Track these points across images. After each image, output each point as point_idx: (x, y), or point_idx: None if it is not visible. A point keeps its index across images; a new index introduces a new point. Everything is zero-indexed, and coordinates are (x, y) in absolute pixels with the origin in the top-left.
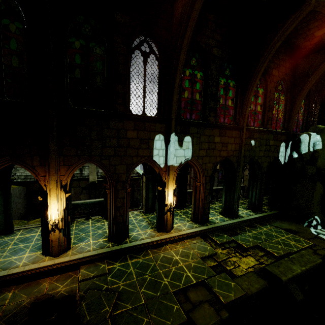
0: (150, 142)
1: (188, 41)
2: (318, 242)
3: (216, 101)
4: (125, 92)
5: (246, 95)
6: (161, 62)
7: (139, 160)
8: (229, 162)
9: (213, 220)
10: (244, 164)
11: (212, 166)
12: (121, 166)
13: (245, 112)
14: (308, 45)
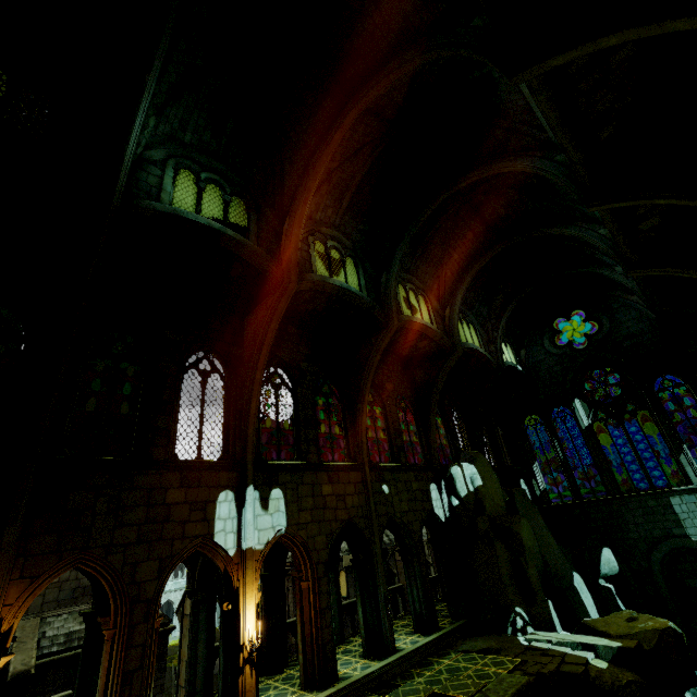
0: (208, 507)
1: (265, 358)
2: (530, 655)
3: (316, 429)
4: (169, 426)
5: (357, 417)
6: (229, 382)
7: (186, 545)
8: (354, 529)
9: (347, 673)
10: (380, 529)
11: (325, 541)
12: (148, 565)
13: (361, 442)
14: (417, 355)
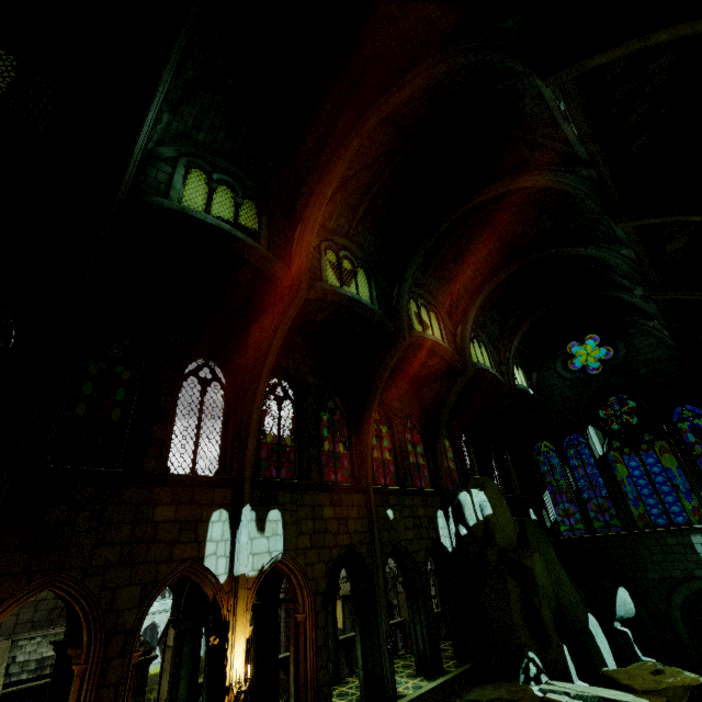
0: (200, 527)
1: (270, 369)
2: None
3: (319, 446)
4: (163, 436)
5: (362, 435)
6: (230, 392)
7: (173, 569)
8: (356, 557)
9: None
10: (383, 558)
11: (324, 570)
12: (129, 590)
13: (366, 462)
14: (426, 373)
